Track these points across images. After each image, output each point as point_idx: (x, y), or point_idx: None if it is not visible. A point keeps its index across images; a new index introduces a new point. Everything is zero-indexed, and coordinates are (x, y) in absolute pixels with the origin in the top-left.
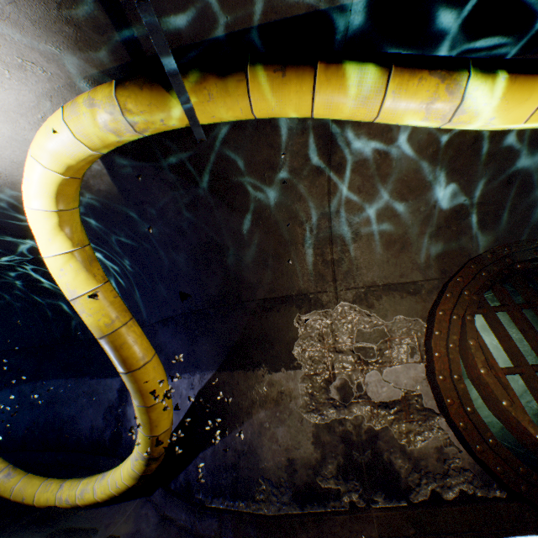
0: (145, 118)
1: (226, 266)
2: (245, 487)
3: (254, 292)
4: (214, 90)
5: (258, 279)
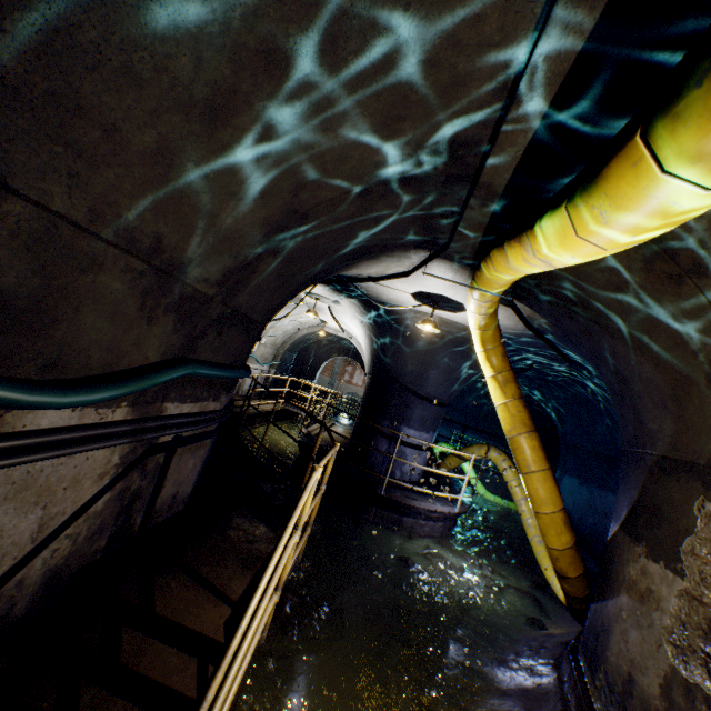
0: (479, 297)
1: (632, 401)
2: (594, 663)
3: (653, 444)
4: (480, 278)
5: (657, 426)
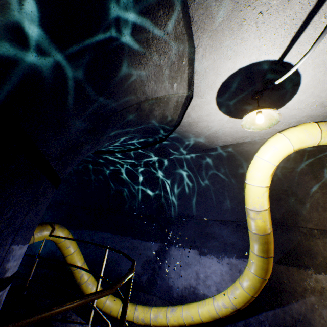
0: None
1: (291, 204)
2: None
3: (305, 223)
4: None
5: (309, 216)
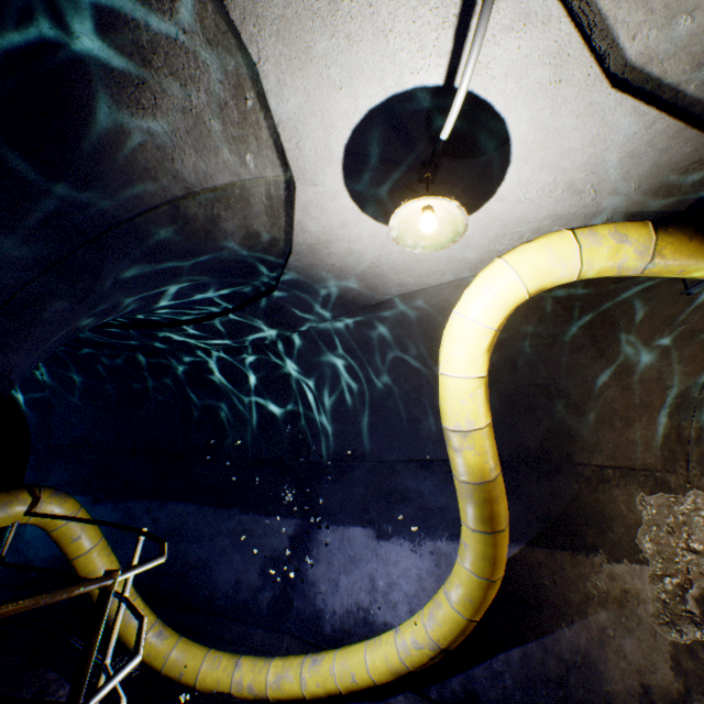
0: (668, 265)
1: (557, 416)
2: None
3: (588, 455)
4: None
5: (596, 440)
